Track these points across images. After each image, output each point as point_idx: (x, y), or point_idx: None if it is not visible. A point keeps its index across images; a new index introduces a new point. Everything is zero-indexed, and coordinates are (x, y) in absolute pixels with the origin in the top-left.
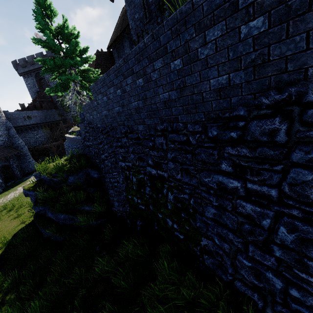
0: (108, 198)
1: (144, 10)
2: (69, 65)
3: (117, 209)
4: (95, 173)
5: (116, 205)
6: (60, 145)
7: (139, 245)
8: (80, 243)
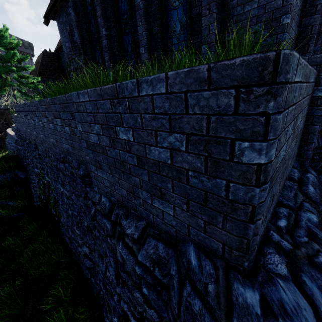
0: (32, 195)
1: (71, 44)
2: (2, 72)
3: (36, 204)
4: (22, 174)
5: (35, 201)
6: (3, 137)
7: (37, 227)
8: (1, 231)
